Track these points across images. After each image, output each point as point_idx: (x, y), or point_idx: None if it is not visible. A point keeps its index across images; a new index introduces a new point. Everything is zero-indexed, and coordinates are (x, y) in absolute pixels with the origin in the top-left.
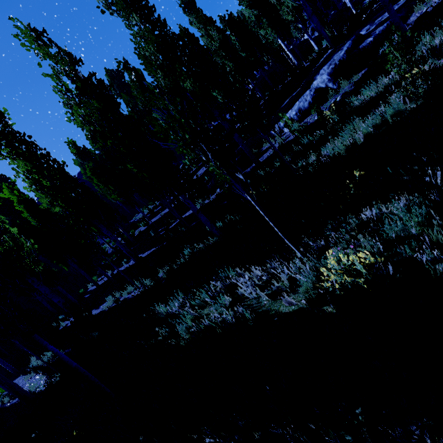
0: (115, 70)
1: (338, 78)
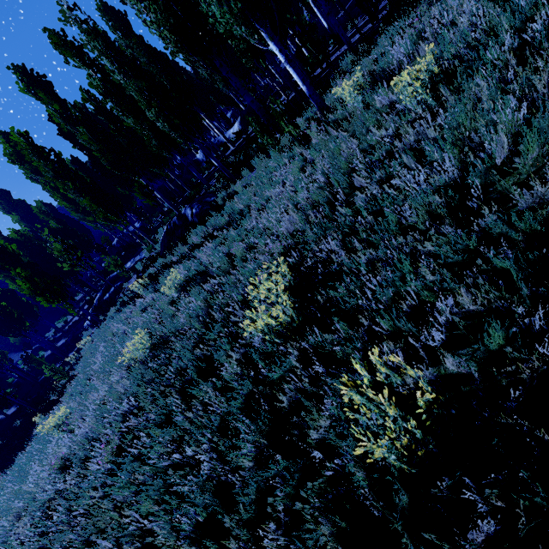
0: None
1: (99, 312)
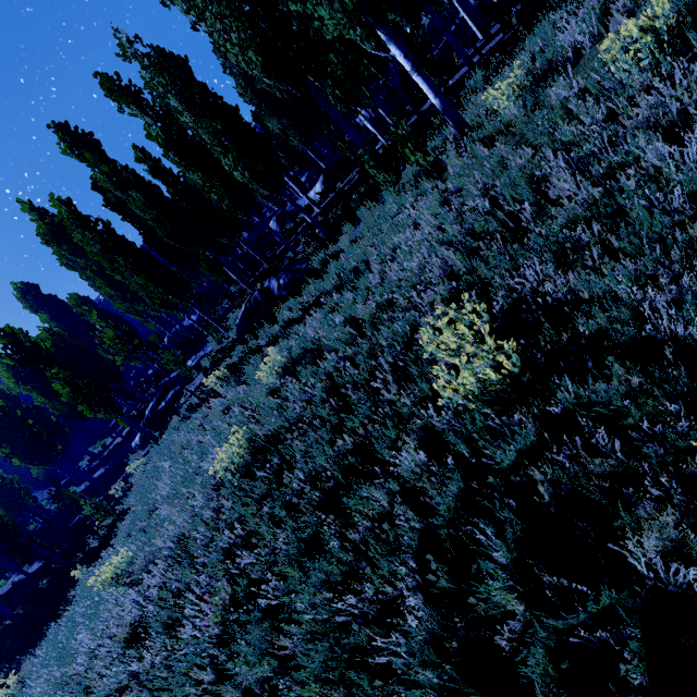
0: (25, 286)
1: (152, 428)
